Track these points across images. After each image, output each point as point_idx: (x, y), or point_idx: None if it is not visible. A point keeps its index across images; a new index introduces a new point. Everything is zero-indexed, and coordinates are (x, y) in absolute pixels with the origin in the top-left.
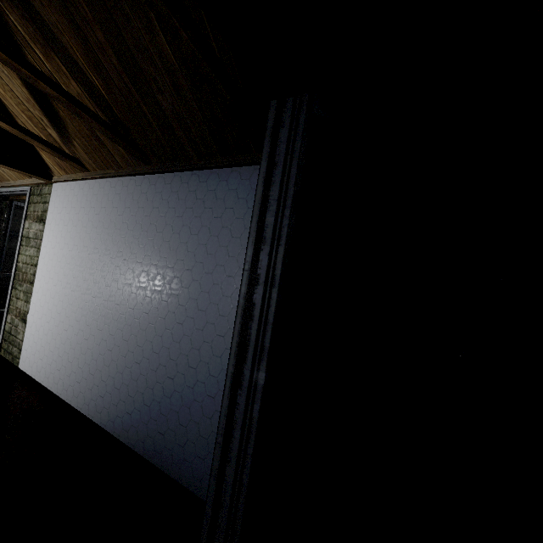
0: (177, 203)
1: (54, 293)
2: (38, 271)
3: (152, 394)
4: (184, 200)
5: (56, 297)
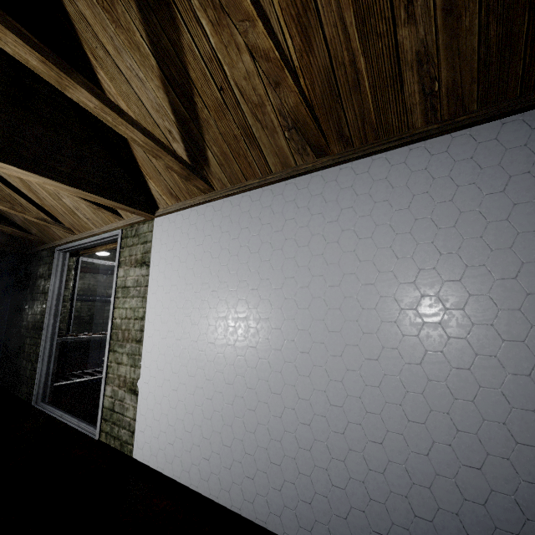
0: (391, 192)
1: (179, 350)
2: (147, 324)
3: (430, 497)
4: (405, 186)
5: (183, 354)
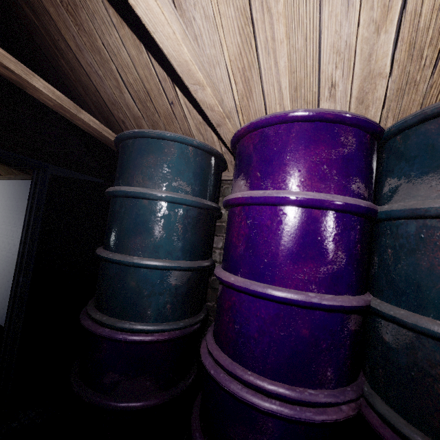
0: None
1: None
2: None
3: None
4: None
5: None
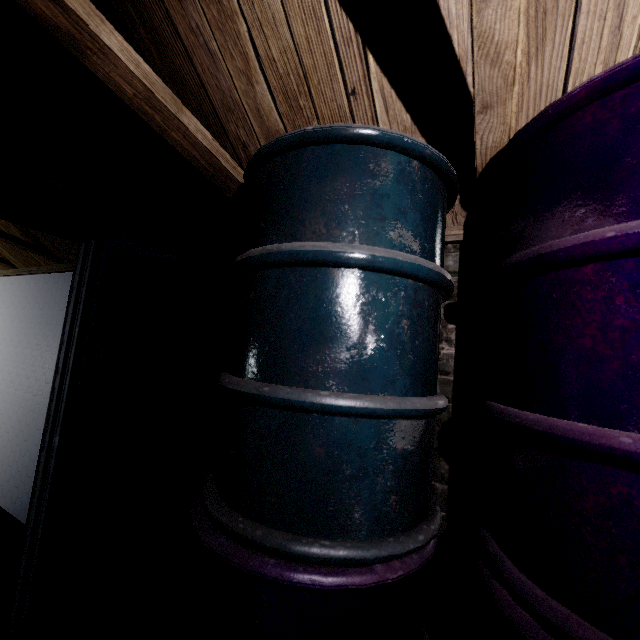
0: None
1: None
2: None
3: None
4: None
5: None
